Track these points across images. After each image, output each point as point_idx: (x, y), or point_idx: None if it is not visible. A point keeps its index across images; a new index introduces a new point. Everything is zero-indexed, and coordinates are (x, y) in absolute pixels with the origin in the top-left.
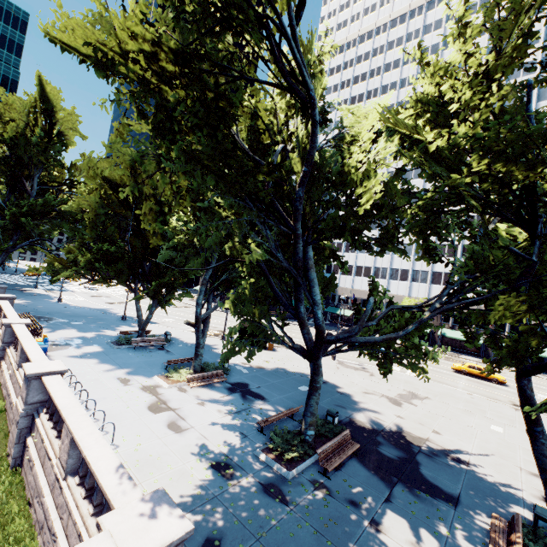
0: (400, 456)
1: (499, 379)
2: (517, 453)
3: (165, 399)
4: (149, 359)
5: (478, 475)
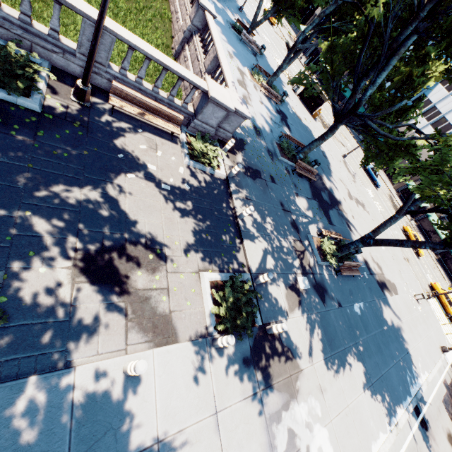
0: (327, 201)
1: (420, 252)
2: (377, 253)
3: (246, 84)
4: (246, 55)
5: (350, 234)
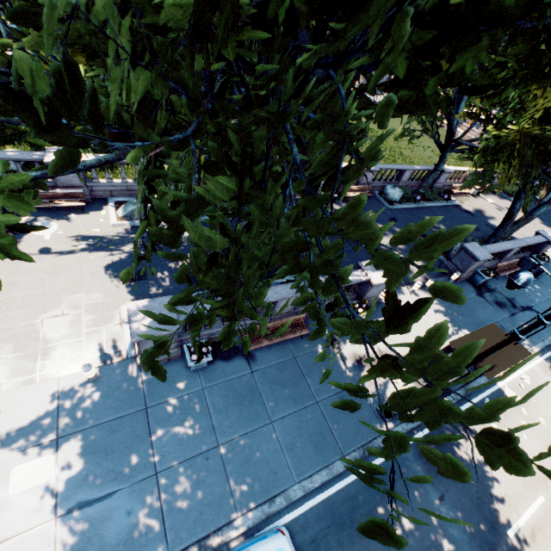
0: None
1: None
2: None
3: None
4: None
5: None
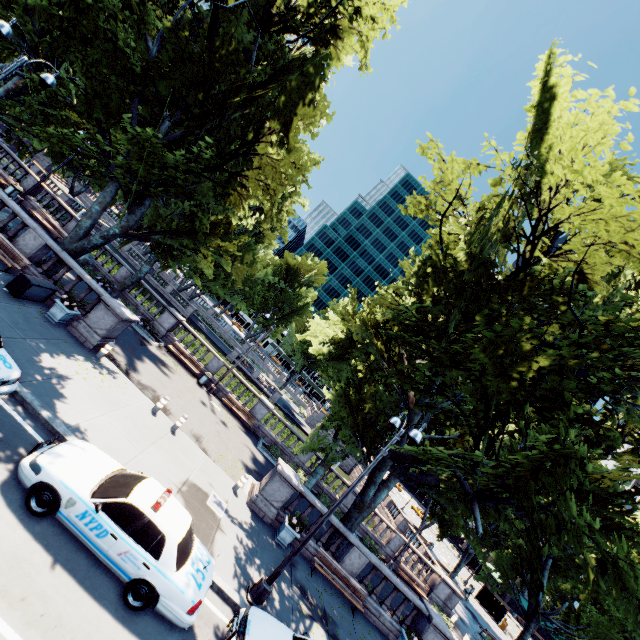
0: None
1: None
2: None
3: None
4: None
5: None
